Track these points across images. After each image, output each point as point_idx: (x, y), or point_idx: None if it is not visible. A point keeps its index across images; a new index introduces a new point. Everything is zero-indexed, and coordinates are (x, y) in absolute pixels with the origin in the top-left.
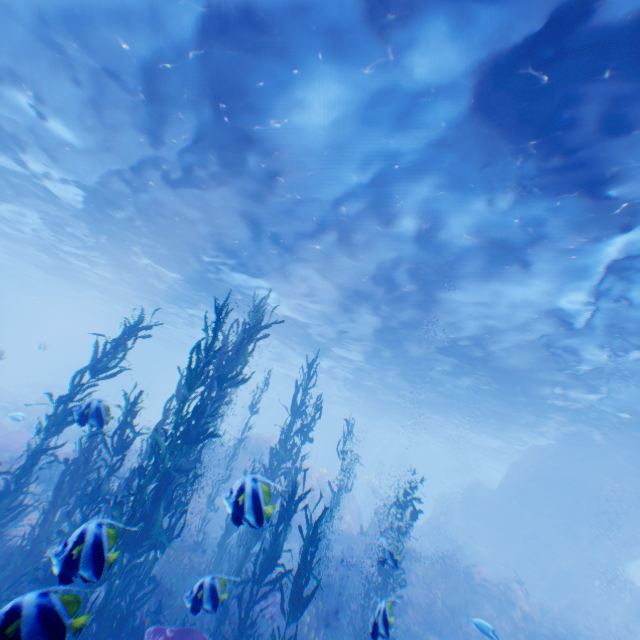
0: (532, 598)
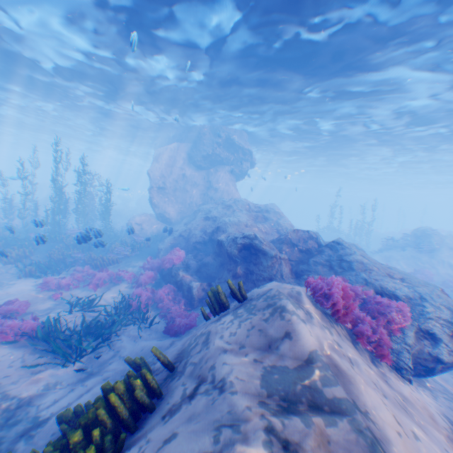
0: None
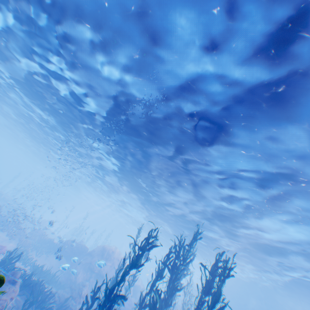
0: None
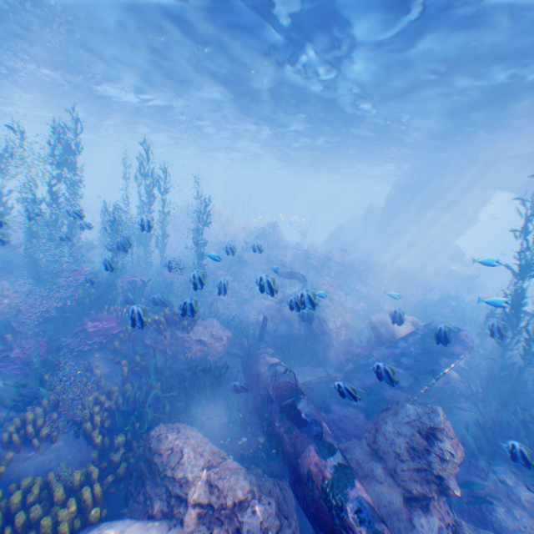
0: (347, 256)
